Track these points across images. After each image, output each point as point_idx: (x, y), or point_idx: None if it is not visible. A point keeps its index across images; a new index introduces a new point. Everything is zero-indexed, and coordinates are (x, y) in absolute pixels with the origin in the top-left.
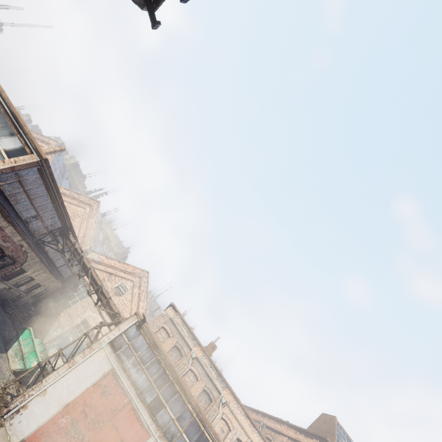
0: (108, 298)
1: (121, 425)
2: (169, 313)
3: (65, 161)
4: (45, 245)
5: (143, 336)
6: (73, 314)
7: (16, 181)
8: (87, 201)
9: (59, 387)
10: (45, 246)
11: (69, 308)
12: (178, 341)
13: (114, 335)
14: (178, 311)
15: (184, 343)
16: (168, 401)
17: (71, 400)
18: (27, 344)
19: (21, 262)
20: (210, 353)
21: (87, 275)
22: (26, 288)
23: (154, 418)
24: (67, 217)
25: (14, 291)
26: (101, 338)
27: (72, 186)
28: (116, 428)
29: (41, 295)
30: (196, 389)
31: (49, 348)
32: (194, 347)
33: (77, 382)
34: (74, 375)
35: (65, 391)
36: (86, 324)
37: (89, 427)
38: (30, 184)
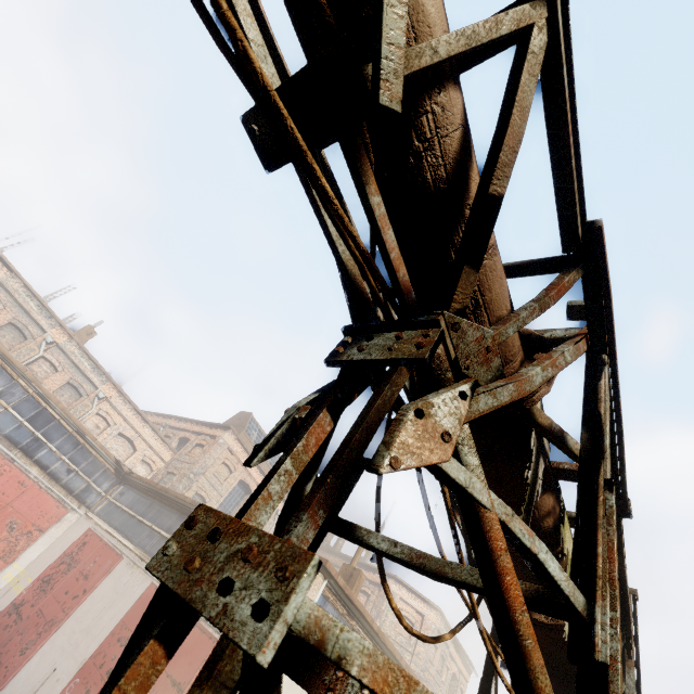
0: None
1: None
2: None
3: None
4: None
5: None
6: None
7: None
8: None
9: None
10: None
11: None
12: (17, 317)
13: None
14: (16, 272)
15: (31, 322)
16: None
17: None
18: None
19: None
20: (84, 340)
21: None
22: None
23: None
24: None
25: None
26: None
27: None
28: None
29: None
30: (54, 381)
31: None
32: (51, 328)
33: None
34: None
35: None
36: None
37: None
38: None
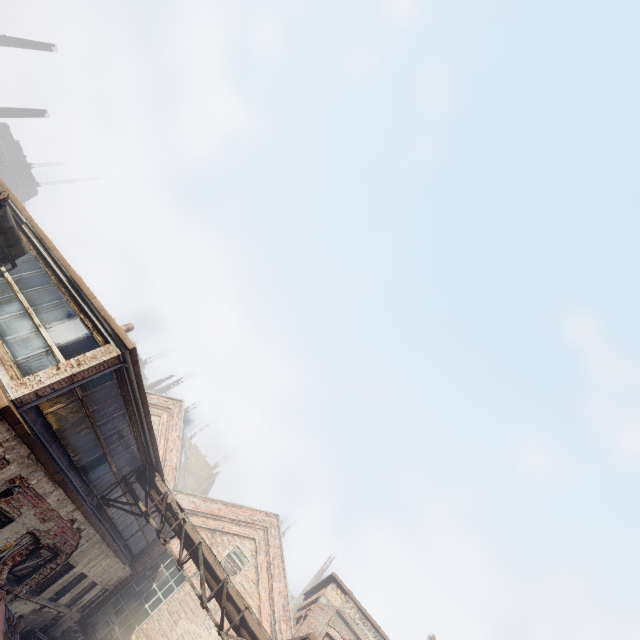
0: (243, 610)
1: None
2: (332, 598)
3: None
4: (112, 506)
5: None
6: (154, 634)
7: (75, 401)
8: (162, 403)
9: None
10: (109, 508)
11: (146, 620)
12: None
13: None
14: (348, 592)
15: None
16: None
17: None
18: None
19: (68, 550)
20: None
21: (194, 559)
22: (71, 597)
23: None
24: (153, 446)
25: (48, 609)
26: None
27: None
28: None
29: (93, 600)
30: None
31: None
32: None
33: None
34: None
35: None
36: None
37: None
38: (99, 399)
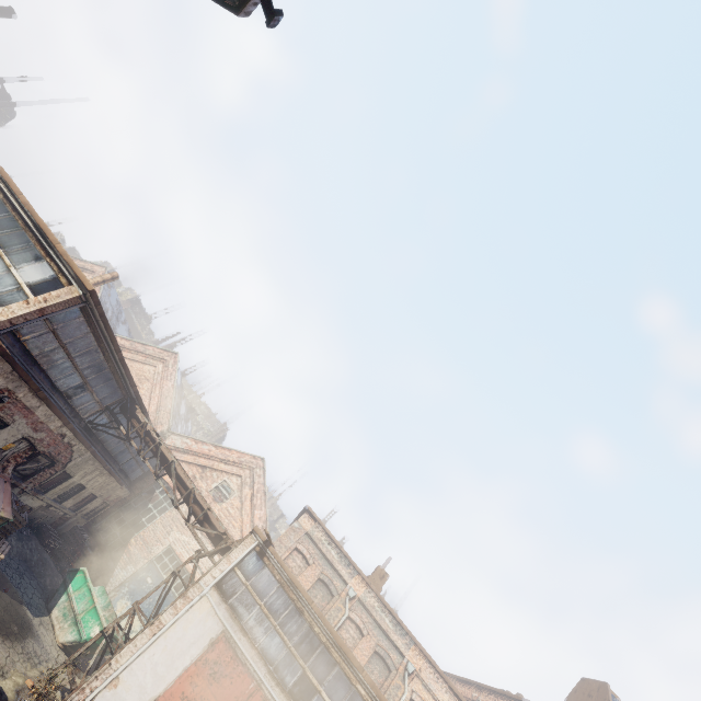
0: (205, 509)
1: None
2: (304, 524)
3: (119, 296)
4: (100, 431)
5: (269, 569)
6: (150, 539)
7: (48, 332)
8: (158, 354)
9: (139, 670)
10: (99, 433)
11: (143, 529)
12: (323, 570)
13: (221, 571)
14: (318, 520)
15: (334, 573)
16: (323, 681)
17: (160, 691)
18: (81, 597)
19: (64, 461)
20: (379, 586)
21: (169, 473)
22: (74, 503)
23: None
24: (130, 381)
25: (55, 509)
26: (201, 577)
27: (132, 334)
28: None
29: (97, 512)
30: (362, 651)
31: (116, 599)
32: (351, 578)
33: (167, 660)
34: (162, 647)
35: (150, 676)
36: (172, 554)
37: None
38: (71, 333)
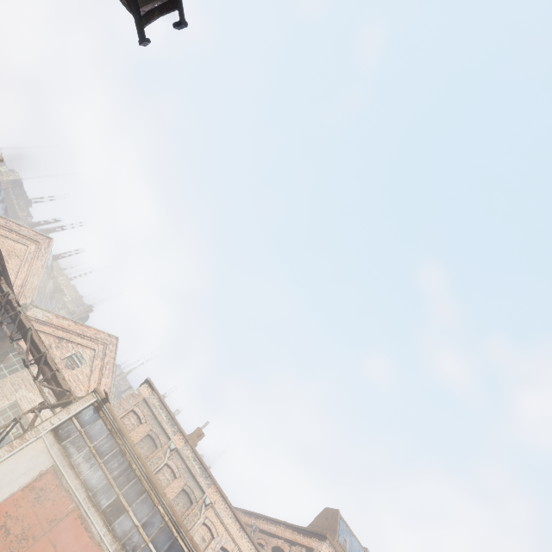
0: (54, 370)
1: (61, 539)
2: (143, 392)
3: (1, 175)
4: None
5: (103, 421)
6: None
7: None
8: (32, 236)
9: None
10: None
11: None
12: (153, 428)
13: (60, 419)
14: (156, 390)
15: (161, 431)
16: (132, 503)
17: None
18: None
19: None
20: (195, 442)
21: (24, 338)
22: None
23: (110, 527)
24: None
25: None
26: (40, 424)
27: (9, 212)
28: (53, 545)
29: None
30: (173, 489)
31: None
32: (174, 435)
33: None
34: None
35: None
36: (17, 408)
37: (11, 547)
38: None
